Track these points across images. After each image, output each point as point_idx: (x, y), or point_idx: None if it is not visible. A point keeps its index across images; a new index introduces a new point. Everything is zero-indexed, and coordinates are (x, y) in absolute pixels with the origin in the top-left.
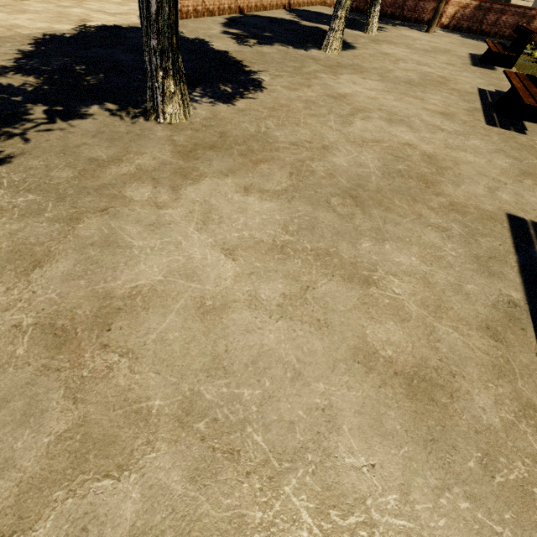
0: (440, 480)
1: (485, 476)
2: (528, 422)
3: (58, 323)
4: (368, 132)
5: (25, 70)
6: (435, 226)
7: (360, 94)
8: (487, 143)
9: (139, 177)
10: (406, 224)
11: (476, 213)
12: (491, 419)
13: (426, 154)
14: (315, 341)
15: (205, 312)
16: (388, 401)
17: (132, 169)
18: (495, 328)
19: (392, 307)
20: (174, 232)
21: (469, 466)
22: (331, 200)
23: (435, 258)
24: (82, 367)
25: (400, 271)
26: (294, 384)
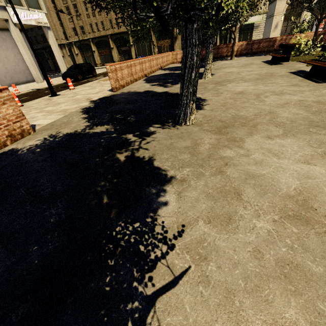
0: None
1: None
2: None
3: (290, 214)
4: (277, 101)
5: (98, 124)
6: None
7: (247, 89)
8: None
9: (217, 147)
10: None
11: None
12: None
13: (315, 101)
14: None
15: None
16: None
17: (209, 145)
18: None
19: None
20: (270, 163)
21: None
22: (310, 130)
23: None
24: None
25: None
26: None
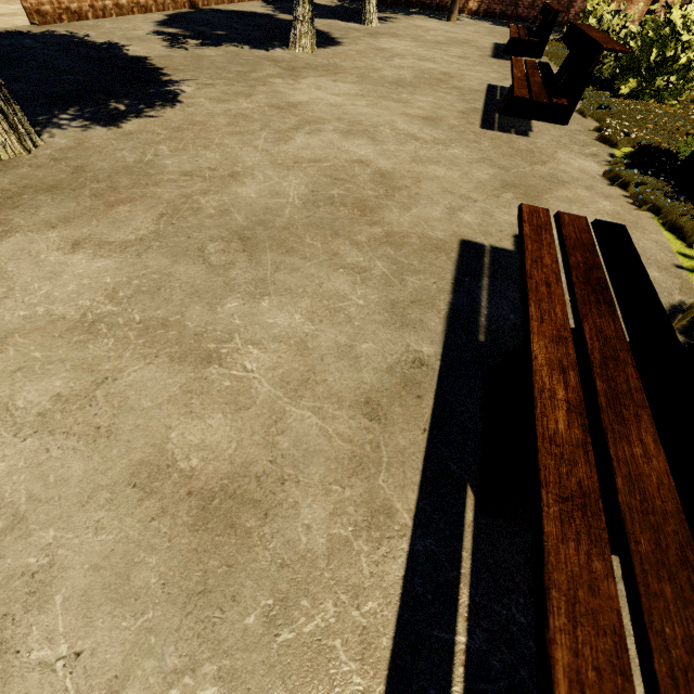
0: (185, 657)
1: (265, 635)
2: (370, 536)
3: None
4: (309, 150)
5: None
6: (351, 267)
7: (320, 101)
8: (471, 152)
9: None
10: (308, 269)
11: (417, 244)
12: (314, 540)
13: (380, 172)
14: (77, 462)
15: None
16: (155, 541)
17: None
18: (378, 401)
19: (231, 392)
20: None
21: (246, 623)
22: (207, 246)
23: (331, 311)
24: None
25: (269, 337)
26: (1, 540)
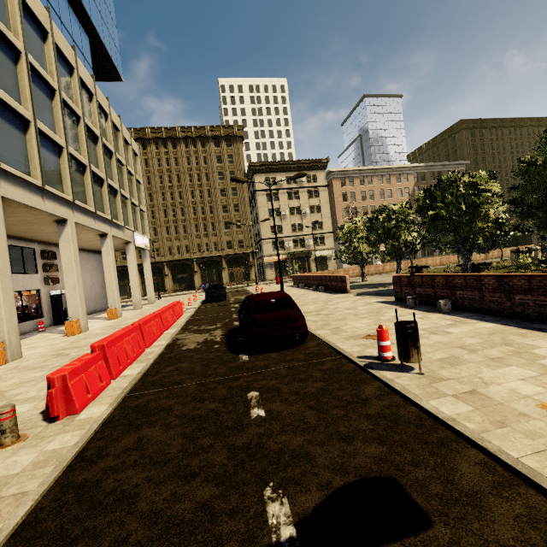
0: None
1: None
2: None
3: None
4: None
5: None
6: None
7: None
8: None
9: None
10: None
11: None
12: None
13: None
14: None
15: None
16: None
17: None
18: None
19: None
20: None
21: None
22: None
23: None
24: None
25: None
26: None
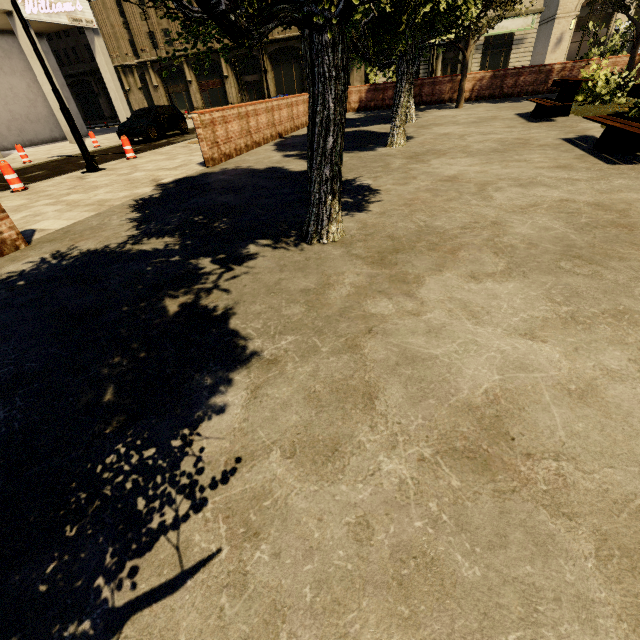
0: None
1: None
2: None
3: (457, 446)
4: (516, 200)
5: (154, 234)
6: None
7: (466, 172)
8: (632, 180)
9: (365, 294)
10: None
11: None
12: None
13: (592, 204)
14: None
15: (580, 397)
16: None
17: (350, 289)
18: None
19: None
20: (457, 333)
21: None
22: (560, 265)
23: None
24: (533, 482)
25: None
26: None
